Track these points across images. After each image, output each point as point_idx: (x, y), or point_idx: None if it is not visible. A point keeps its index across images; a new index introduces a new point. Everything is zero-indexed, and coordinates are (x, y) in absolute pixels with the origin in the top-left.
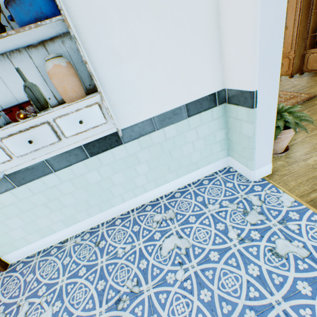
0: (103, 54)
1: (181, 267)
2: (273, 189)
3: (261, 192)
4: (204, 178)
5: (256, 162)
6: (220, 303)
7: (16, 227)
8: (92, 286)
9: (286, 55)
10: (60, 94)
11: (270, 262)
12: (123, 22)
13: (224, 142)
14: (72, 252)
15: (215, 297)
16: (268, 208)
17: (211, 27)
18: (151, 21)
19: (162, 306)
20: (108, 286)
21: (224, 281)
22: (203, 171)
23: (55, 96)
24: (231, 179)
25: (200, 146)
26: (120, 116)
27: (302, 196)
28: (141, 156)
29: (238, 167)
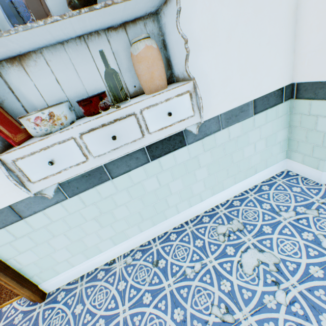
0: None
1: (278, 287)
2: None
3: None
4: (262, 183)
5: None
6: None
7: (60, 247)
8: (166, 316)
9: None
10: (132, 86)
11: None
12: (205, 5)
13: (283, 143)
14: (125, 275)
15: None
16: None
17: (289, 14)
18: (233, 5)
19: None
20: (189, 316)
21: None
22: (260, 176)
23: (127, 88)
24: (295, 183)
25: (261, 148)
26: None
27: None
28: (202, 160)
29: (302, 170)
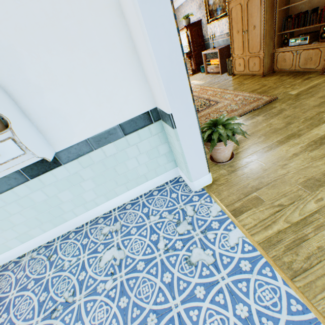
0: (21, 87)
1: (111, 277)
2: (208, 199)
3: (197, 202)
4: (156, 188)
5: (192, 174)
6: (133, 309)
7: None
8: (36, 297)
9: (257, 54)
10: None
11: (182, 269)
12: (34, 57)
13: (169, 155)
14: (26, 266)
15: (130, 304)
16: (198, 218)
17: (129, 53)
18: (64, 53)
19: (87, 313)
20: (49, 297)
21: (142, 288)
22: (153, 182)
23: None
24: (177, 189)
25: (145, 160)
26: (52, 140)
27: (228, 205)
28: (85, 174)
29: (184, 178)
